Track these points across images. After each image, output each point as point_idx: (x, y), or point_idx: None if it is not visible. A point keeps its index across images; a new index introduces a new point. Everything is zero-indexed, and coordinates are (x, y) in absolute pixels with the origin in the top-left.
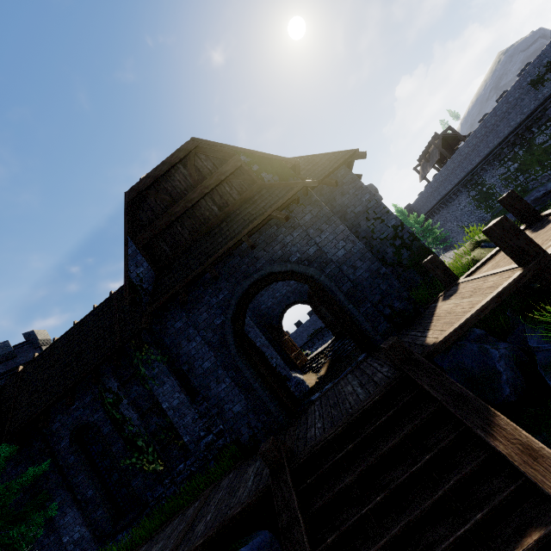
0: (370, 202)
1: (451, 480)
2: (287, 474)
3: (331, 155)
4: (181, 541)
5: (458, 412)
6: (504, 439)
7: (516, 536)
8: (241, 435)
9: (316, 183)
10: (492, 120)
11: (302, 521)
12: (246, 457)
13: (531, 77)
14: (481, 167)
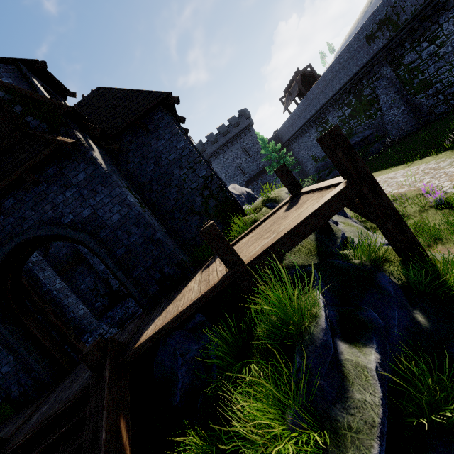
0: (184, 150)
1: None
2: None
3: (147, 93)
4: None
5: None
6: None
7: None
8: (11, 392)
9: (69, 145)
10: (336, 67)
11: None
12: (17, 410)
13: (367, 32)
14: (326, 107)
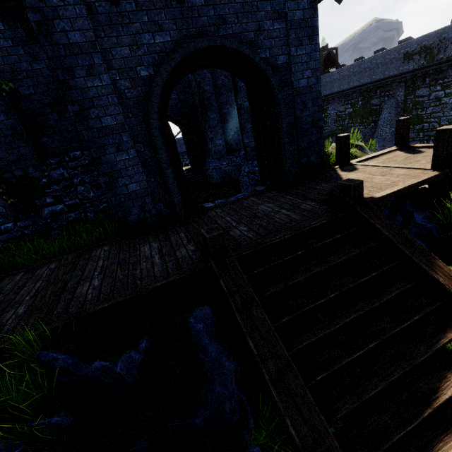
0: None
1: (393, 293)
2: (236, 262)
3: None
4: (52, 301)
5: (407, 250)
6: (443, 275)
7: (439, 332)
8: (130, 214)
9: None
10: (366, 64)
11: (259, 303)
12: (128, 236)
13: (409, 49)
14: (334, 97)
